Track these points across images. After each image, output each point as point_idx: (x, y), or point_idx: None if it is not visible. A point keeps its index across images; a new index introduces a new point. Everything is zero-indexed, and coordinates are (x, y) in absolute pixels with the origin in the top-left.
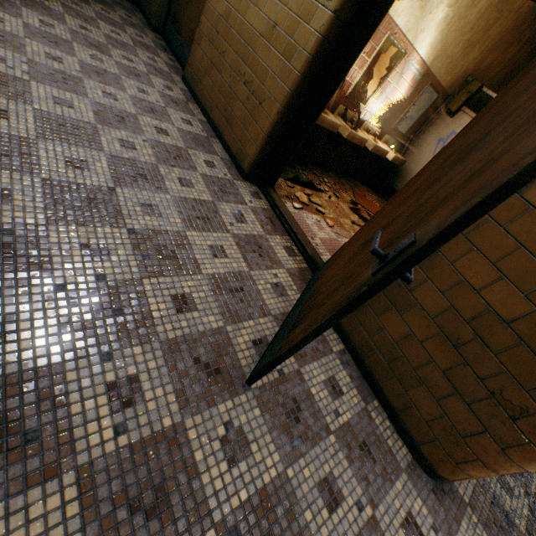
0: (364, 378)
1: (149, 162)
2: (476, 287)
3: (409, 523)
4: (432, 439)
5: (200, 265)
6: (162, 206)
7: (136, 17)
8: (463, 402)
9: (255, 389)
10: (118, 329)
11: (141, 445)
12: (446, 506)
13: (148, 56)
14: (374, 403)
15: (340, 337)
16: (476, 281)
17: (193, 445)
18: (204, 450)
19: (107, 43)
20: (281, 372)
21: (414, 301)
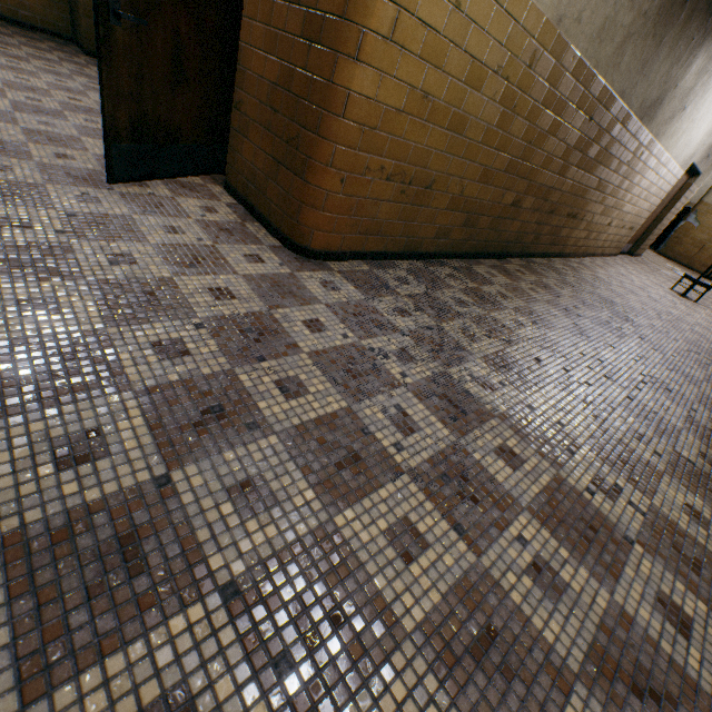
0: (252, 216)
1: (55, 109)
2: (263, 76)
3: (252, 256)
4: (283, 217)
5: (90, 150)
6: (60, 126)
7: (70, 48)
8: (283, 167)
9: (121, 193)
10: (1, 153)
11: (8, 182)
12: (307, 265)
13: (76, 68)
14: (255, 224)
15: (235, 198)
16: (262, 72)
17: (51, 192)
18: (60, 195)
19: (28, 58)
20: (154, 195)
21: (249, 121)
